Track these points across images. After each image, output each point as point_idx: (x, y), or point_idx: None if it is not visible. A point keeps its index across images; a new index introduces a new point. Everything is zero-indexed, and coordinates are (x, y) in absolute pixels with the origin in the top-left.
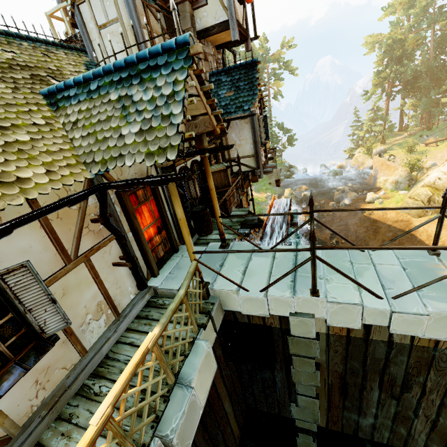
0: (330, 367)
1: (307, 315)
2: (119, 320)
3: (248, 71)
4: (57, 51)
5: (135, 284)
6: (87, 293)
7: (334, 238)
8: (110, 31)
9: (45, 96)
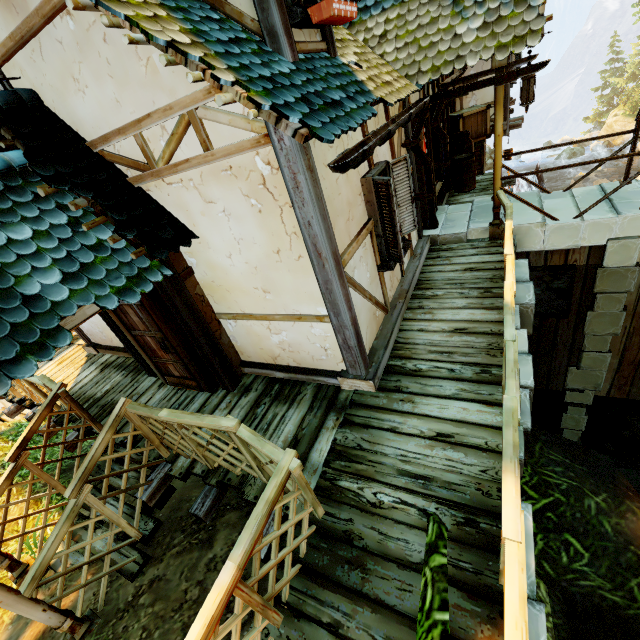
0: (637, 308)
1: (631, 237)
2: (416, 257)
3: None
4: None
5: (416, 231)
6: None
7: None
8: None
9: None
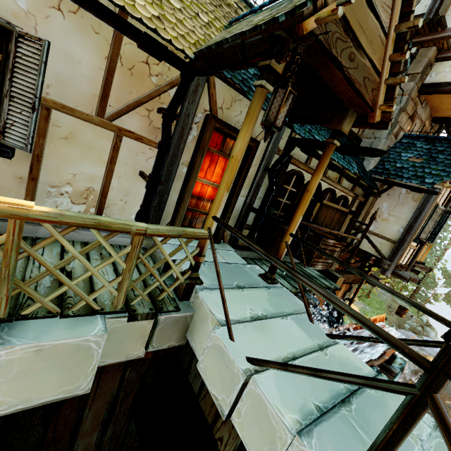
0: None
1: None
2: None
3: None
4: None
5: None
6: (89, 166)
7: None
8: None
9: (230, 24)
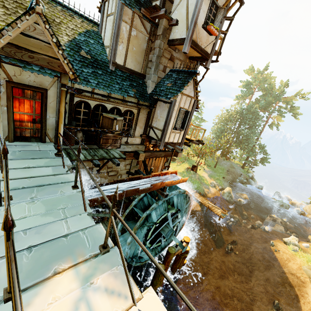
0: None
1: None
2: None
3: (188, 76)
4: (78, 18)
5: None
6: None
7: (233, 245)
8: (110, 19)
9: None
